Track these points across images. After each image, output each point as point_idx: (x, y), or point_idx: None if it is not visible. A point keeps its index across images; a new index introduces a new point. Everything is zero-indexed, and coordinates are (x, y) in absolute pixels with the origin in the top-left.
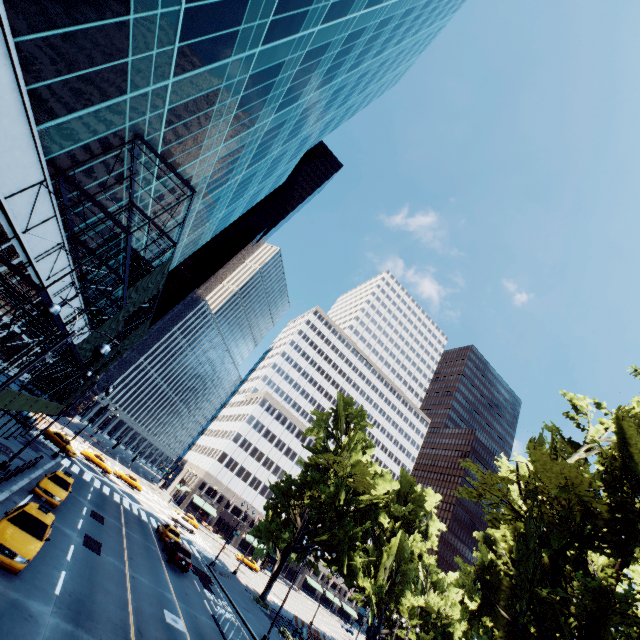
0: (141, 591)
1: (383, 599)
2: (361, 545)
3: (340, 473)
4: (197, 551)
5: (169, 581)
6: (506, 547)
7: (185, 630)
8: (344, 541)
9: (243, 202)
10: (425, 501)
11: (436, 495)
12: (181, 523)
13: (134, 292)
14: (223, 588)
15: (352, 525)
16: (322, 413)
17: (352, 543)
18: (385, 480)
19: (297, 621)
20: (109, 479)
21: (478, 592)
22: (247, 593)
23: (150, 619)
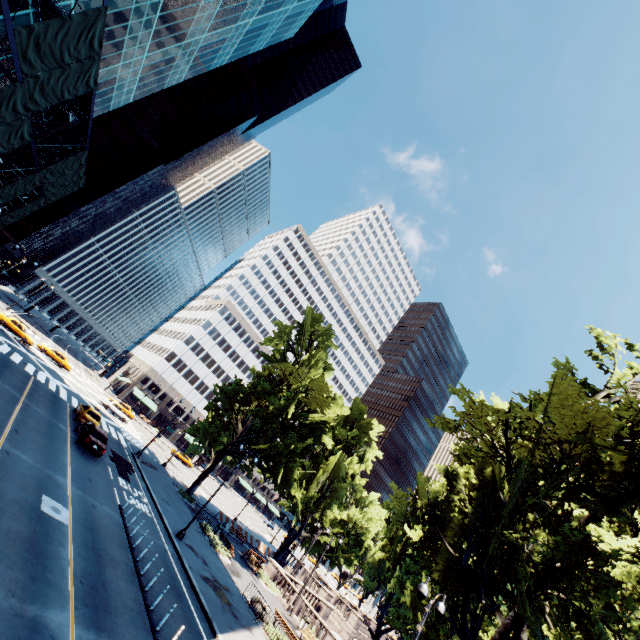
0: (13, 470)
1: (310, 508)
2: (299, 459)
3: (294, 387)
4: (124, 439)
5: (69, 464)
6: (468, 485)
7: (68, 522)
8: (284, 453)
9: (236, 35)
10: (370, 430)
11: (380, 427)
12: (113, 410)
13: (33, 50)
14: (144, 478)
15: (295, 439)
16: (285, 325)
17: (291, 456)
18: (337, 403)
19: (222, 516)
20: (28, 350)
21: (406, 516)
22: (173, 486)
23: (10, 506)
